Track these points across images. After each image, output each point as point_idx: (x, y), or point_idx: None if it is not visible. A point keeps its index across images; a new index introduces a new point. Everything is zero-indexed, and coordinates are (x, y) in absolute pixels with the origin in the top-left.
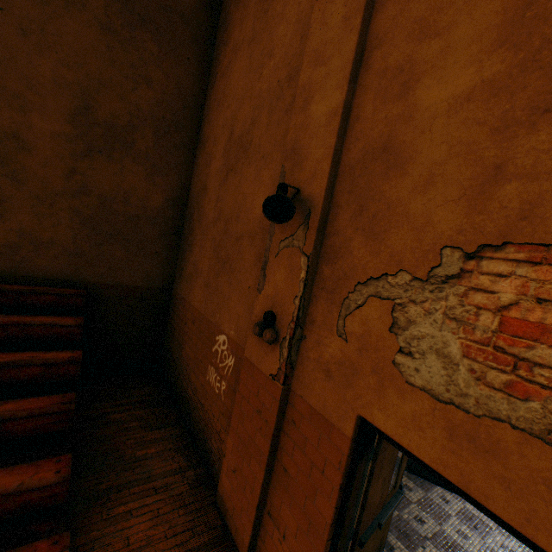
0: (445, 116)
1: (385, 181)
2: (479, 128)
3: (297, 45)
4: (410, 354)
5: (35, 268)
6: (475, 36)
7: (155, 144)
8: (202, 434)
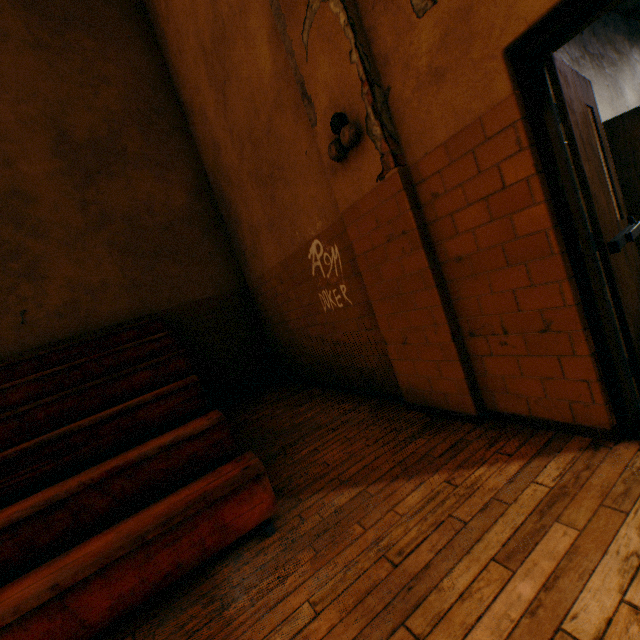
0: None
1: None
2: None
3: None
4: None
5: (104, 317)
6: None
7: (146, 141)
8: (353, 371)
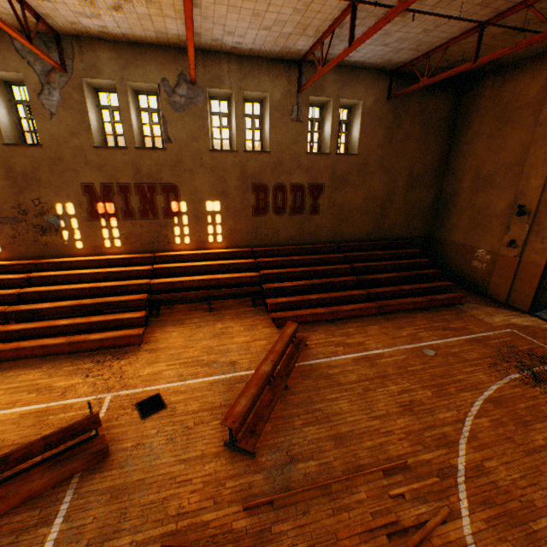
0: None
1: None
2: None
3: (520, 154)
4: None
5: (393, 234)
6: None
7: (430, 177)
8: (470, 283)
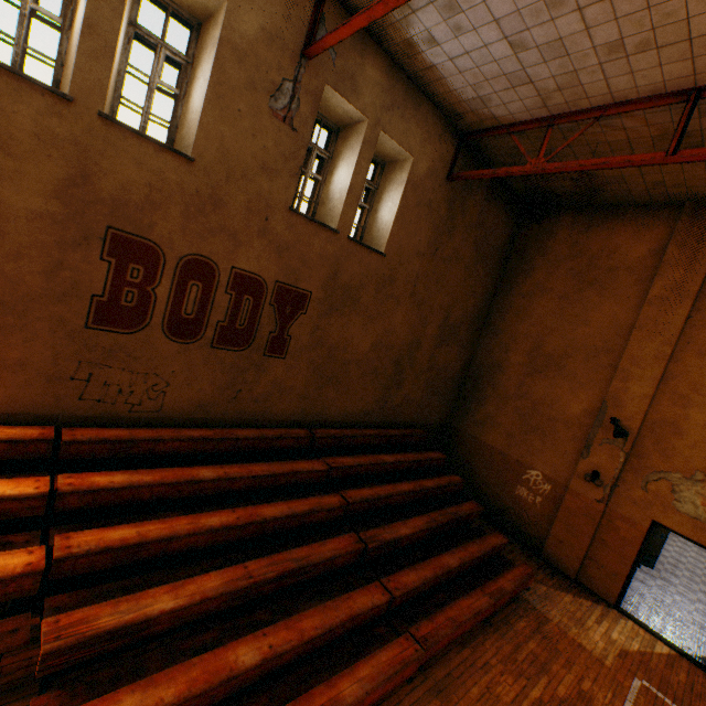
0: (701, 427)
1: (672, 437)
2: None
3: (613, 336)
4: (680, 501)
5: (403, 416)
6: None
7: (466, 331)
8: (511, 523)
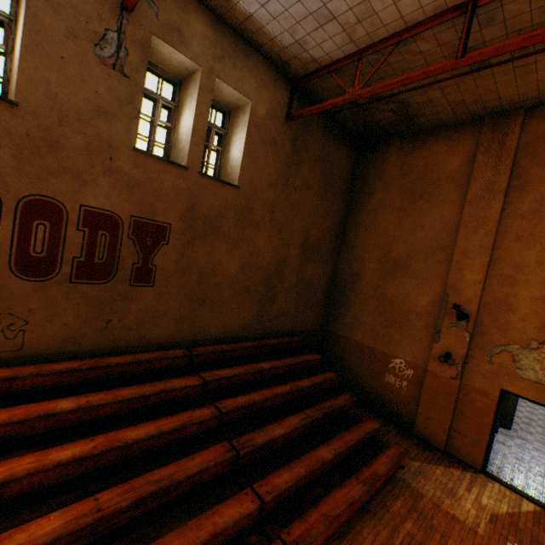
0: (528, 301)
1: (505, 313)
2: (540, 309)
3: (444, 236)
4: (521, 369)
5: (281, 327)
6: (537, 282)
7: (327, 248)
8: (385, 408)
